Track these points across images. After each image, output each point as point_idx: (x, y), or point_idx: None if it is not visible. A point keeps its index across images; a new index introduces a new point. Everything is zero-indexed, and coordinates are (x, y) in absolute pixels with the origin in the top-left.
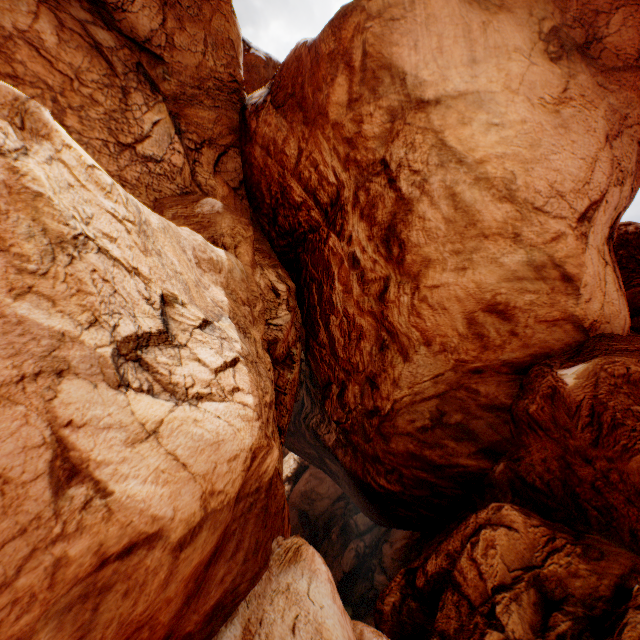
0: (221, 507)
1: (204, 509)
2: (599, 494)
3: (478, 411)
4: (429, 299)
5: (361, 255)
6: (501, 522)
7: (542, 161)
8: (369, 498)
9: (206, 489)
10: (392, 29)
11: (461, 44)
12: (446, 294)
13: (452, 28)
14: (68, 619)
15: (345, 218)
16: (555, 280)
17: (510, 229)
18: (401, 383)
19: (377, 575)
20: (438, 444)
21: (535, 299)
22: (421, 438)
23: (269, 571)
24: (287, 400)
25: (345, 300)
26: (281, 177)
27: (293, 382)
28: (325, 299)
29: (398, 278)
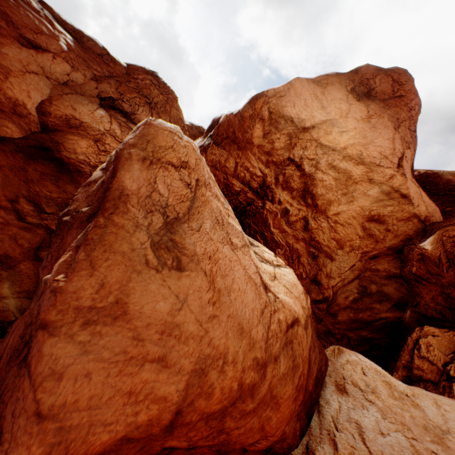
0: (308, 315)
1: (304, 313)
2: None
3: (383, 281)
4: (336, 221)
5: (288, 208)
6: (427, 334)
7: (371, 143)
8: None
9: (301, 304)
10: (281, 101)
11: (315, 101)
12: (345, 216)
13: (309, 96)
14: (284, 353)
15: (272, 192)
16: (398, 198)
17: (367, 177)
18: (333, 275)
19: None
20: (366, 308)
21: (392, 209)
22: (355, 307)
23: (330, 361)
24: None
25: (283, 237)
26: (225, 179)
27: None
28: (268, 240)
29: (314, 215)
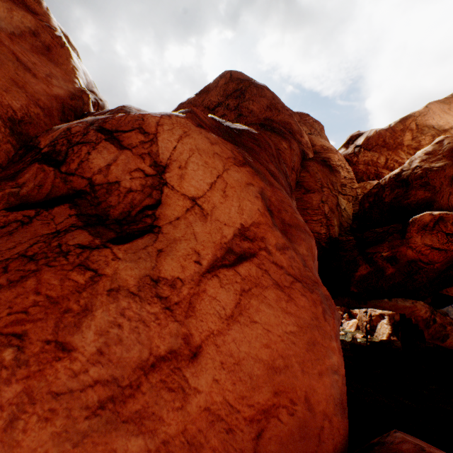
0: None
1: None
2: None
3: None
4: None
5: None
6: None
7: None
8: None
9: None
10: (424, 117)
11: (446, 114)
12: None
13: (442, 112)
14: None
15: None
16: None
17: None
18: None
19: None
20: None
21: None
22: None
23: None
24: None
25: None
26: (376, 171)
27: None
28: None
29: None
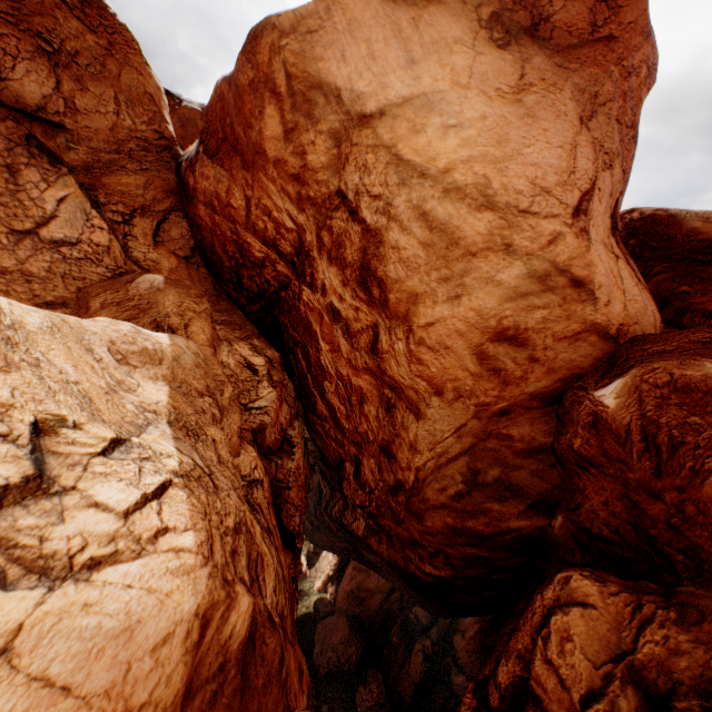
0: None
1: None
2: (679, 533)
3: (517, 460)
4: (427, 340)
5: (340, 305)
6: (573, 599)
7: (515, 157)
8: (419, 591)
9: None
10: (312, 43)
11: (394, 46)
12: (445, 330)
13: (380, 30)
14: None
15: (313, 266)
16: (565, 288)
17: (499, 240)
18: (420, 446)
19: (454, 677)
20: (480, 510)
21: (547, 315)
22: (459, 507)
23: None
24: (293, 495)
25: (335, 360)
26: (234, 234)
27: (297, 471)
28: (314, 364)
29: (387, 323)
